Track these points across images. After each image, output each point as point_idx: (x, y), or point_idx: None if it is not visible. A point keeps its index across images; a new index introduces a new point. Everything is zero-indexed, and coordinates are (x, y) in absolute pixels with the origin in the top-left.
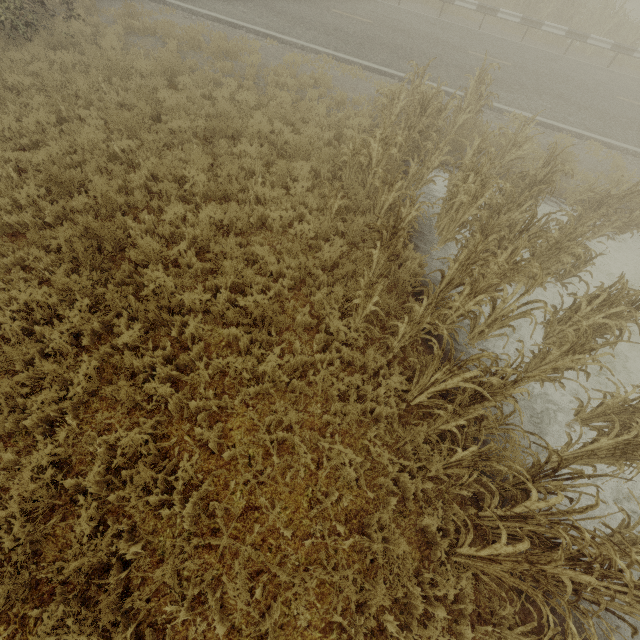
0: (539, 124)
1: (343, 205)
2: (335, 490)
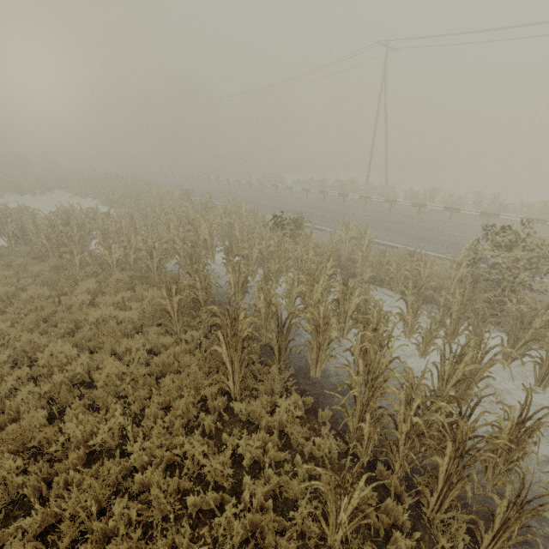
0: None
1: None
2: None
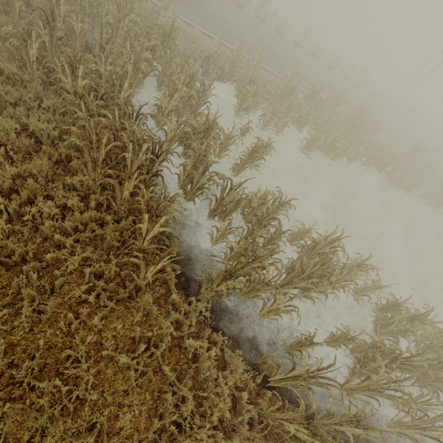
0: (188, 24)
1: (31, 18)
2: (4, 148)
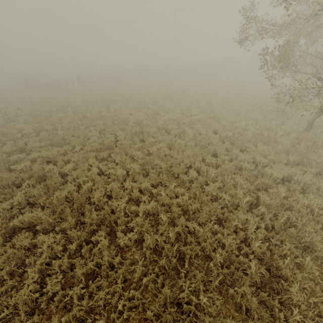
0: None
1: None
2: None
